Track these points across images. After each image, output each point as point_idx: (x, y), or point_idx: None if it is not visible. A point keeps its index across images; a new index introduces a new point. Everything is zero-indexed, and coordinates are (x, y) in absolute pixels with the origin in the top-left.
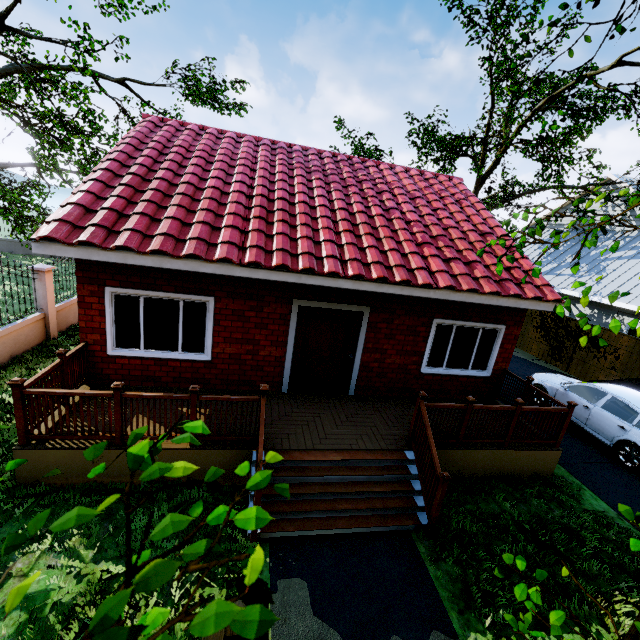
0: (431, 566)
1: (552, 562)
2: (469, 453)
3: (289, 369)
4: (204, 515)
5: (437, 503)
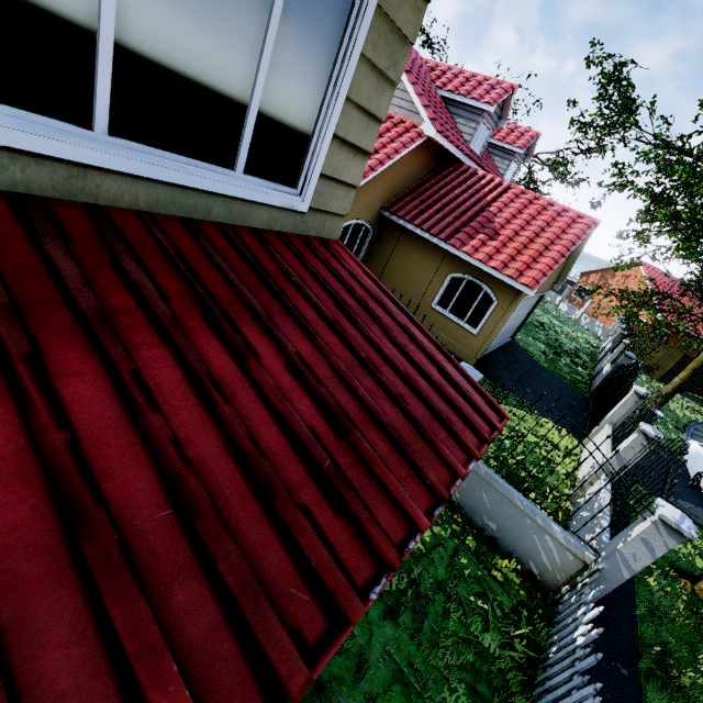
0: None
1: None
2: None
3: None
4: None
5: None
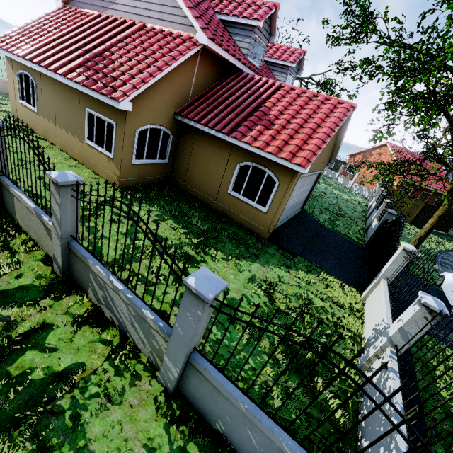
0: None
1: None
2: None
3: None
4: None
5: None
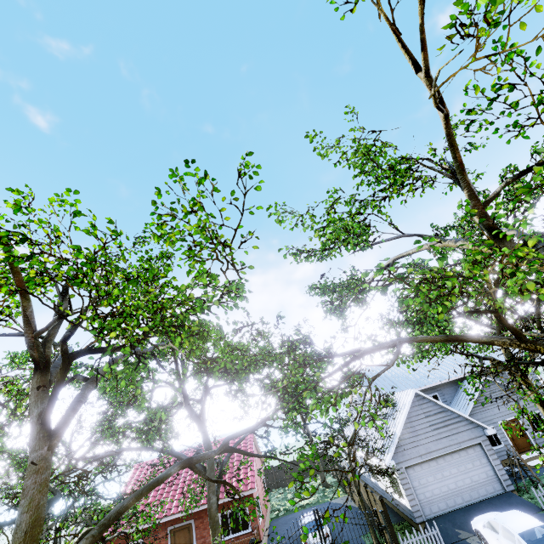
0: None
1: None
2: None
3: None
4: None
5: None
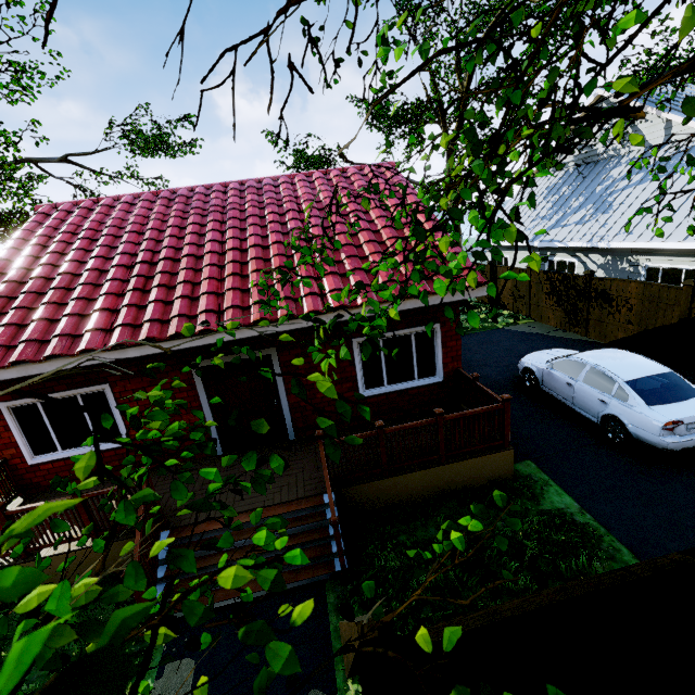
0: (334, 617)
1: (474, 585)
2: (400, 479)
3: (215, 431)
4: (112, 609)
5: (337, 549)
